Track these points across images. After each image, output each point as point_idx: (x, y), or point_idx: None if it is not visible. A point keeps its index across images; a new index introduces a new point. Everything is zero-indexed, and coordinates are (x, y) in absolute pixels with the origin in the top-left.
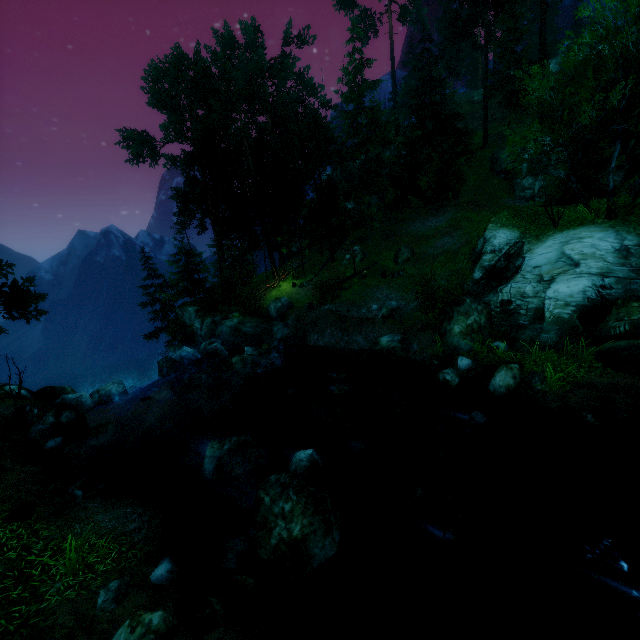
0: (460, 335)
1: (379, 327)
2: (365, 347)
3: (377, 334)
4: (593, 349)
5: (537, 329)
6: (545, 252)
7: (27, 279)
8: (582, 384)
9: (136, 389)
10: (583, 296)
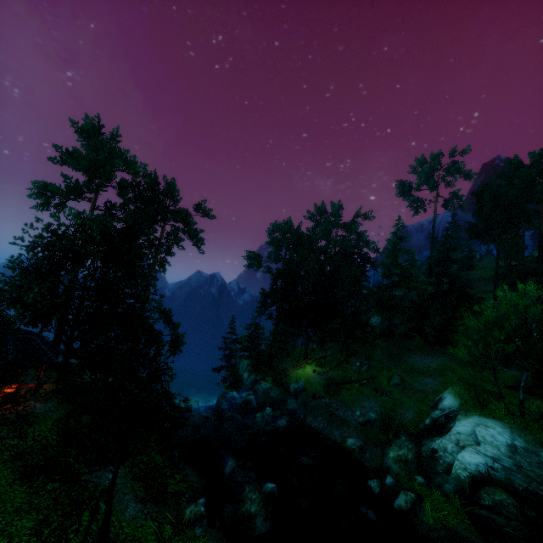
0: (392, 459)
1: (351, 430)
2: (338, 440)
3: (348, 434)
4: (469, 509)
5: (445, 479)
6: (466, 425)
7: (183, 333)
8: (448, 528)
9: (200, 406)
10: (476, 468)
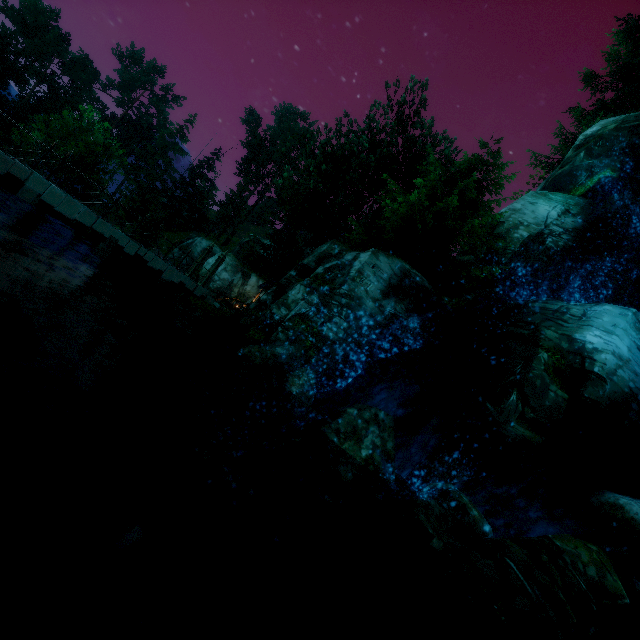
0: None
1: None
2: None
3: None
4: None
5: None
6: None
7: None
8: None
9: None
10: None
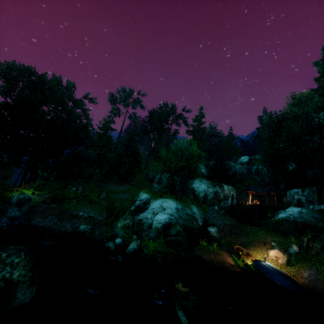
0: (120, 228)
1: (81, 221)
2: (69, 230)
3: (79, 224)
4: (165, 240)
5: (149, 231)
6: (157, 204)
7: None
8: (159, 251)
9: None
10: (165, 220)
